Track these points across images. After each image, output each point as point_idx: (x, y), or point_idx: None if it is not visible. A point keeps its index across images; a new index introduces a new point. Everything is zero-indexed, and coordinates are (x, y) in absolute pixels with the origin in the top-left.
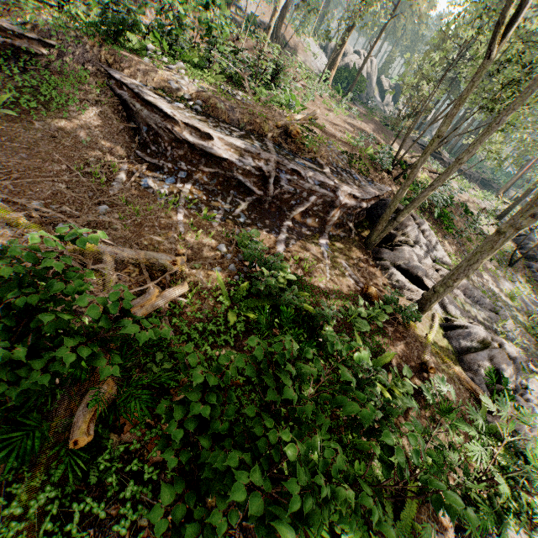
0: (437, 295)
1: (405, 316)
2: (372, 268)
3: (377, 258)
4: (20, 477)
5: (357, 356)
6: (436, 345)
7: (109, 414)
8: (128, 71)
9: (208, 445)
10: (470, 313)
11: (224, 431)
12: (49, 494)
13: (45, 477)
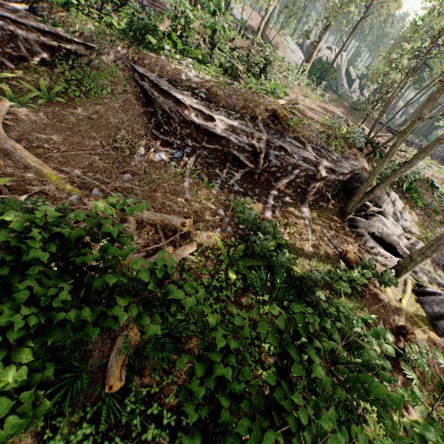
0: (413, 263)
1: (382, 281)
2: (348, 235)
3: (352, 226)
4: (62, 410)
5: (374, 331)
6: (410, 309)
7: (136, 360)
8: (148, 67)
9: (228, 404)
10: (439, 281)
11: (242, 391)
12: (85, 430)
13: (82, 414)
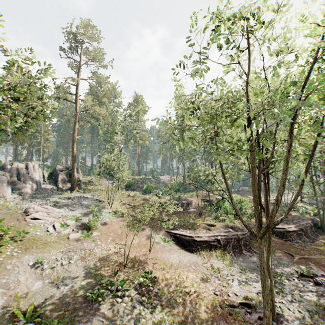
0: None
1: None
2: None
3: None
4: None
5: None
6: None
7: None
8: None
9: None
10: None
11: None
12: None
13: None
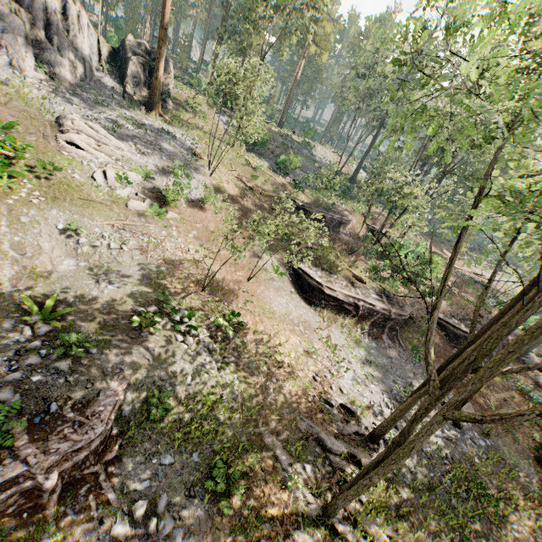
0: None
1: None
2: None
3: (522, 363)
4: None
5: None
6: None
7: None
8: None
9: None
10: None
11: None
12: None
13: None
